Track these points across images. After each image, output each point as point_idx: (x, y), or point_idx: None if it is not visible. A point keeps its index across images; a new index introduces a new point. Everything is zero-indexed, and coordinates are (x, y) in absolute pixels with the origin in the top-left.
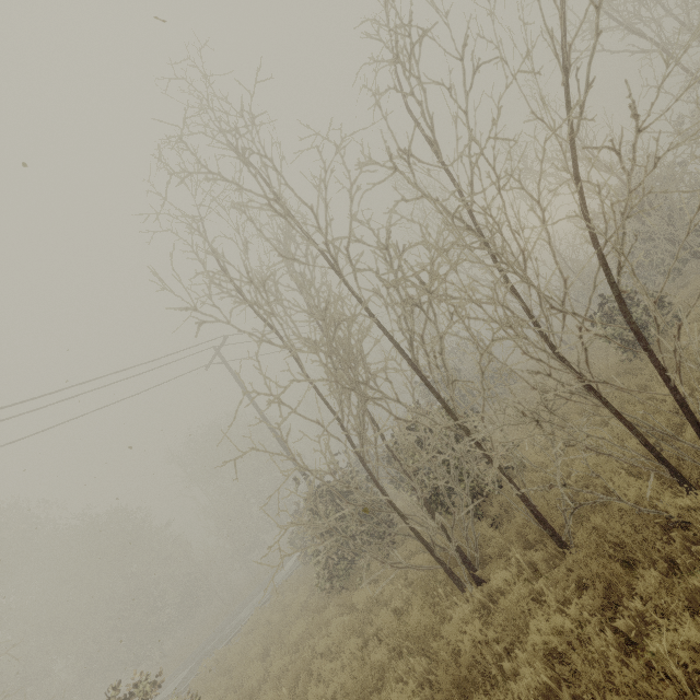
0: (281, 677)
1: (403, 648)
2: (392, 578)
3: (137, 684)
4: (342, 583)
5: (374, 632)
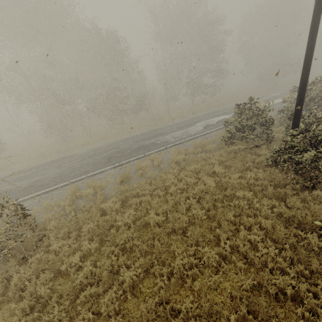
0: None
1: None
2: None
3: None
4: None
5: None
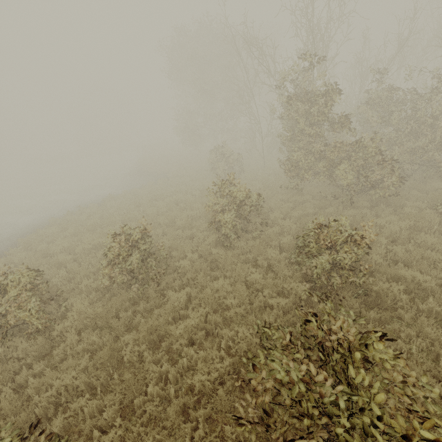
0: None
1: None
2: None
3: None
4: None
5: None
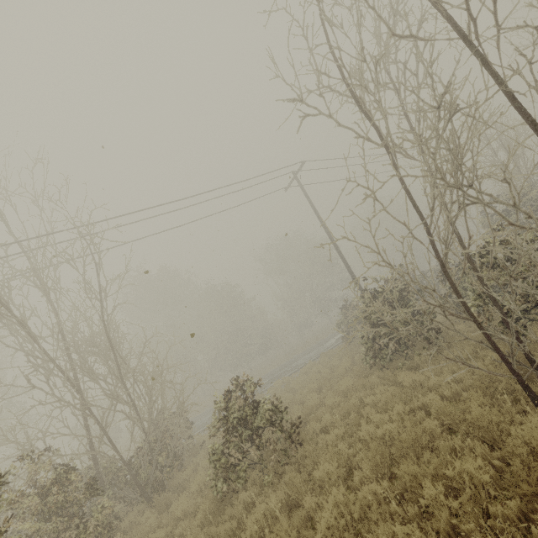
0: (333, 408)
1: (453, 427)
2: (436, 371)
3: (246, 381)
4: (384, 363)
5: (419, 406)
